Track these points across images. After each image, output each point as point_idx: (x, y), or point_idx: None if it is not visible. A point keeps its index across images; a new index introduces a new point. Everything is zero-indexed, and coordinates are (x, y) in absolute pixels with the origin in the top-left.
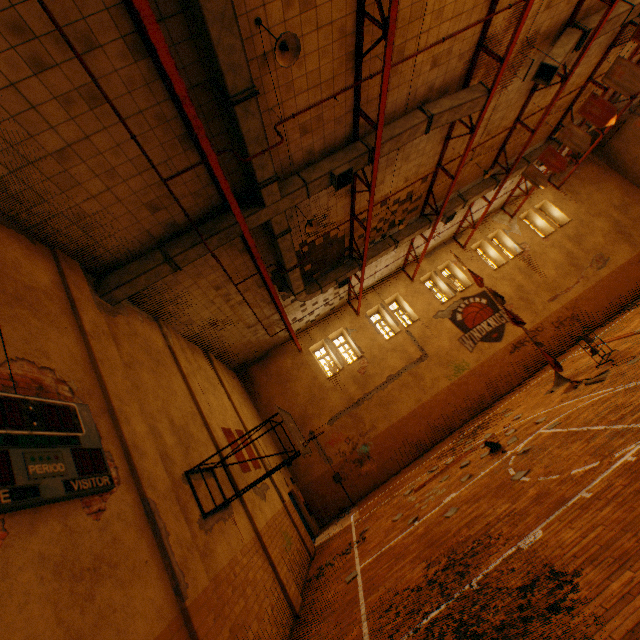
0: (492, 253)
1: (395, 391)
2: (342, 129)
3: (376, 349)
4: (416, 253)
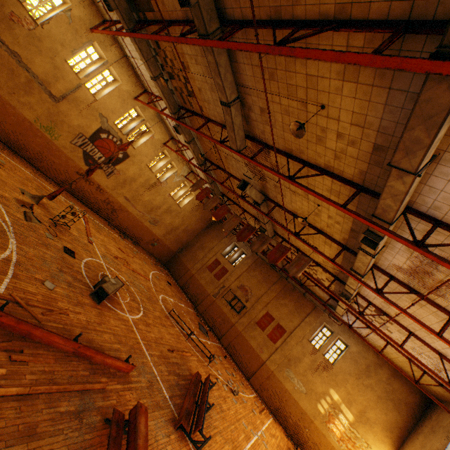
0: (161, 164)
1: (0, 59)
2: (231, 4)
3: (51, 45)
4: (159, 105)
